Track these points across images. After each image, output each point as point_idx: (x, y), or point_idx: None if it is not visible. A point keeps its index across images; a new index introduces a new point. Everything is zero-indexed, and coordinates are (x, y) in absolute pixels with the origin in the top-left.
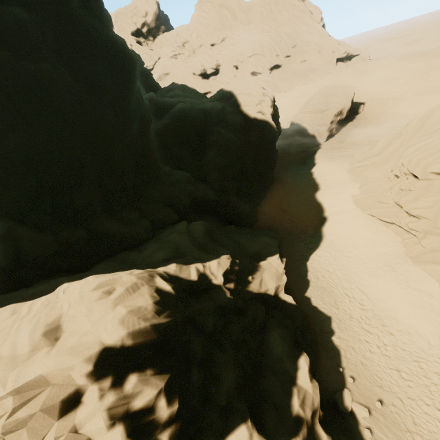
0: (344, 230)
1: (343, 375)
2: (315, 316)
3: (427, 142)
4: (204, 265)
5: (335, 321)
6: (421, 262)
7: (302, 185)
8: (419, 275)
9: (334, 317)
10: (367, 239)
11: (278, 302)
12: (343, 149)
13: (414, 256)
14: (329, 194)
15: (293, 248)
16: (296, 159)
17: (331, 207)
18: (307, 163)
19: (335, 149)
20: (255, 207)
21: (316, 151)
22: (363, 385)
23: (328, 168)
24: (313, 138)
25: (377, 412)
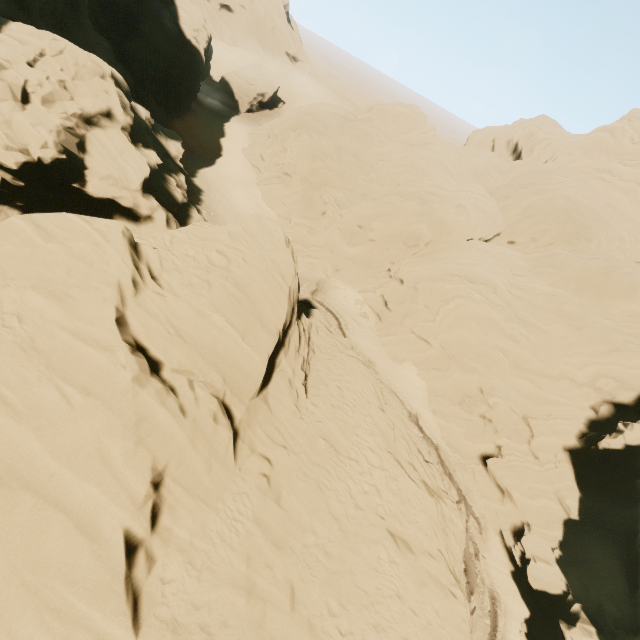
0: (230, 164)
1: (200, 204)
2: (194, 187)
3: (280, 120)
4: (134, 103)
5: (205, 193)
6: (259, 185)
7: (213, 128)
8: (256, 190)
9: (205, 192)
10: (241, 171)
11: (174, 162)
12: (254, 124)
13: (258, 182)
14: (230, 143)
15: (192, 160)
16: (216, 111)
17: (228, 150)
18: (224, 119)
19: (249, 121)
20: (168, 119)
21: (235, 115)
22: (209, 210)
23: (237, 127)
24: (237, 104)
25: (211, 215)
